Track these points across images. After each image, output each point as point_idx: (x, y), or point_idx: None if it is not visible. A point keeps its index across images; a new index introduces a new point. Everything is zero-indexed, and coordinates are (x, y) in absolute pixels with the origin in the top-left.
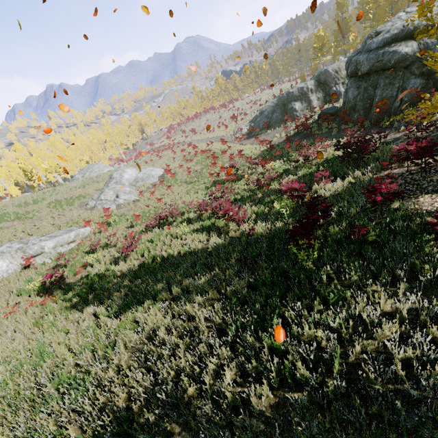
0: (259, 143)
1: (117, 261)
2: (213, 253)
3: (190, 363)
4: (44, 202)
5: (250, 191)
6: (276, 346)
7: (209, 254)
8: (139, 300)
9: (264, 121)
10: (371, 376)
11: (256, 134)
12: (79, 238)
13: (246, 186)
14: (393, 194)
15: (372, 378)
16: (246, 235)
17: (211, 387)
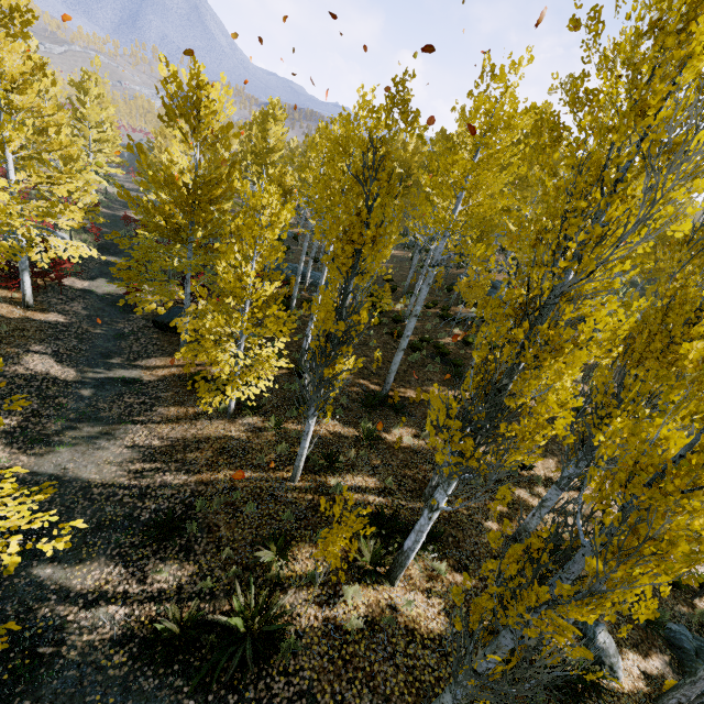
0: None
1: None
2: None
3: None
4: None
5: None
6: None
7: None
8: None
9: None
10: None
11: None
12: None
13: None
14: None
15: None
16: None
17: None
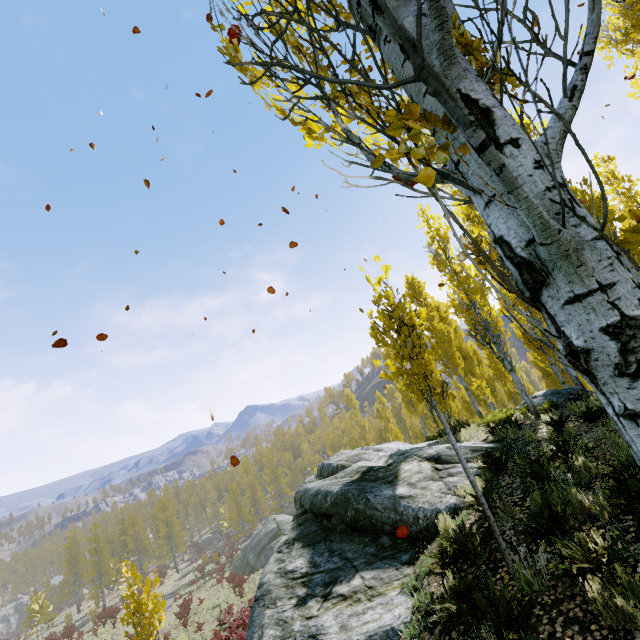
0: None
1: None
2: None
3: None
4: None
5: None
6: None
7: None
8: None
9: None
10: None
11: None
12: None
13: None
14: None
15: None
16: None
17: None
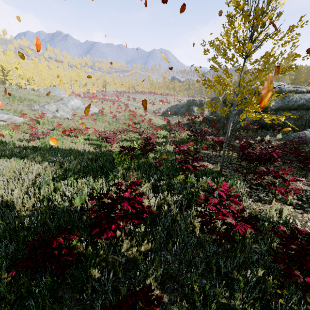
0: (165, 120)
1: (23, 140)
2: (82, 153)
3: (2, 182)
4: (3, 92)
5: (138, 139)
6: (58, 189)
7: (80, 154)
8: (11, 157)
9: (175, 110)
10: (85, 206)
11: (167, 115)
12: (10, 121)
13: (139, 137)
14: (187, 152)
15: (85, 207)
16: (108, 151)
17: (3, 197)
